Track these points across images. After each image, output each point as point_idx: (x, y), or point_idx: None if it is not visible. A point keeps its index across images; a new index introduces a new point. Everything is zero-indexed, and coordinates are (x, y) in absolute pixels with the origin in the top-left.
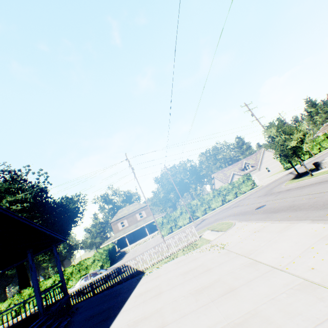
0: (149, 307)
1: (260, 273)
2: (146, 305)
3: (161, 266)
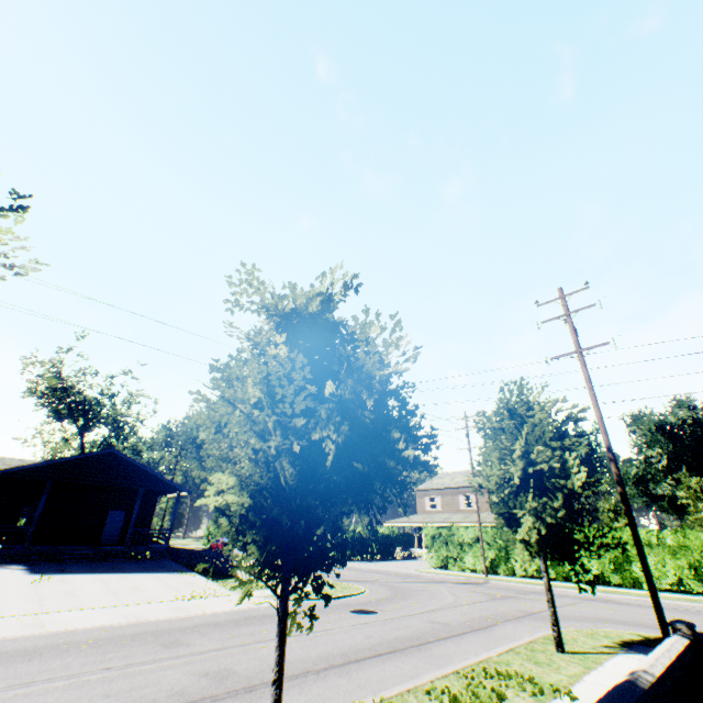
0: (82, 580)
1: (47, 607)
2: (90, 579)
3: (197, 576)
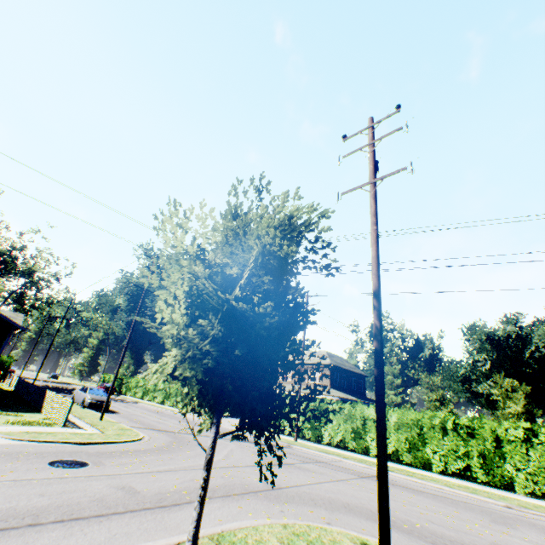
0: None
1: None
2: None
3: None
